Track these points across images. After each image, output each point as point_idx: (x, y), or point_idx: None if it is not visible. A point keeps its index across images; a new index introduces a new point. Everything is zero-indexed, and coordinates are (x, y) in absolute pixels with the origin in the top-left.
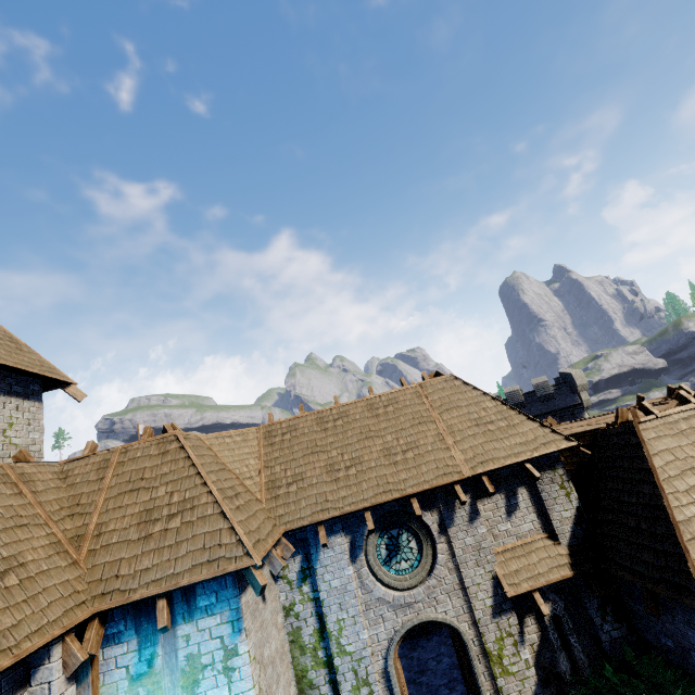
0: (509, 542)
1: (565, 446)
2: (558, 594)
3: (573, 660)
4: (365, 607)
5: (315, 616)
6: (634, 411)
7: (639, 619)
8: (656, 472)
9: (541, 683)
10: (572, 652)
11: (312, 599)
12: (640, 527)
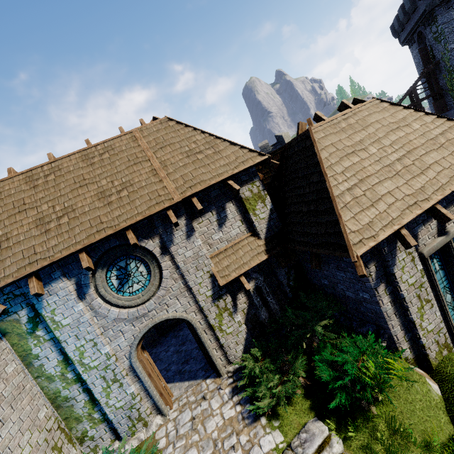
0: (222, 246)
1: (259, 161)
2: (259, 273)
3: (270, 310)
4: (103, 329)
5: (56, 351)
6: (310, 119)
7: (310, 273)
8: (322, 163)
9: (250, 331)
10: (269, 305)
11: (49, 340)
12: (310, 210)
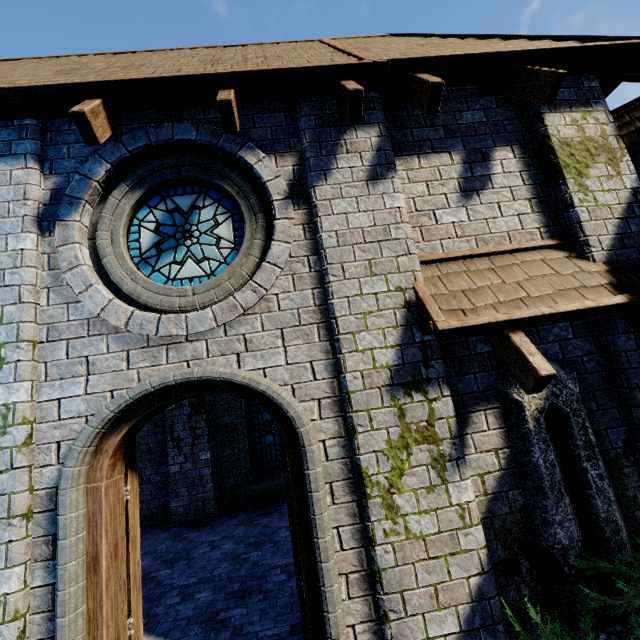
0: (459, 247)
1: (628, 41)
2: (565, 368)
3: (590, 523)
4: (46, 333)
5: None
6: None
7: None
8: None
9: (494, 571)
10: (590, 501)
11: None
12: None
